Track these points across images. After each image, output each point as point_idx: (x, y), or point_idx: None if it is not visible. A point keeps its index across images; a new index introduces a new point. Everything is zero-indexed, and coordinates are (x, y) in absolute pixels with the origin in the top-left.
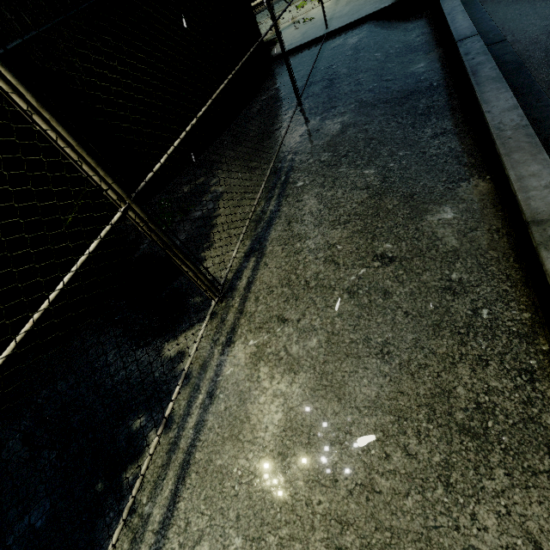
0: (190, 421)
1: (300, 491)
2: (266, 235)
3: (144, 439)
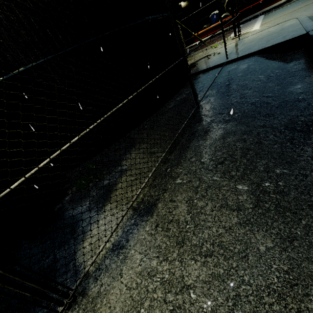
0: None
1: None
2: (135, 232)
3: None
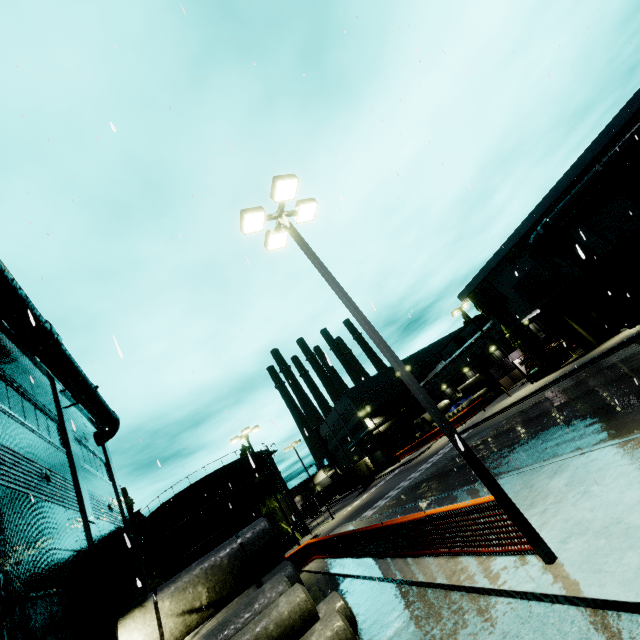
0: None
1: None
2: None
3: None
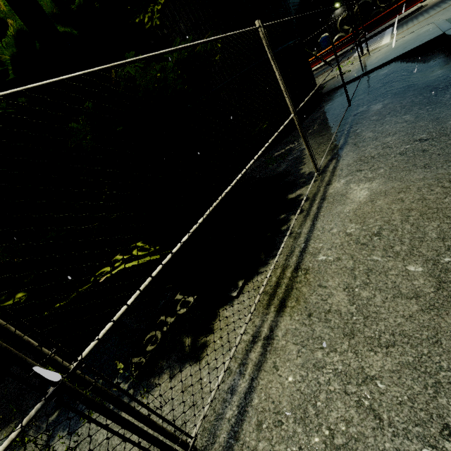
0: (313, 208)
1: (383, 206)
2: (341, 152)
3: (288, 218)
